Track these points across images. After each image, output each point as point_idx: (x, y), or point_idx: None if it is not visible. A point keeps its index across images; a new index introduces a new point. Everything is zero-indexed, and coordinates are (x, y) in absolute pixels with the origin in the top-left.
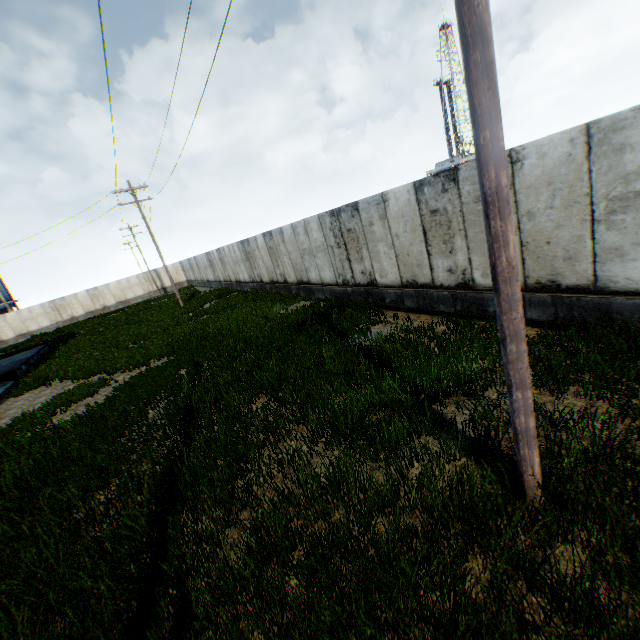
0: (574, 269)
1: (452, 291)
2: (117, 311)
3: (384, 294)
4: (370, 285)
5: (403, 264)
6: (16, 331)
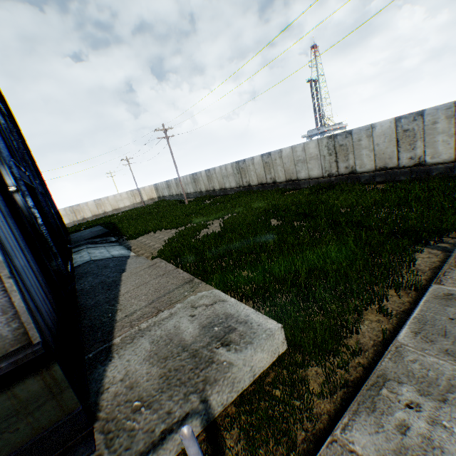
0: None
1: (410, 168)
2: (116, 214)
3: (360, 177)
4: (350, 174)
5: (378, 159)
6: None
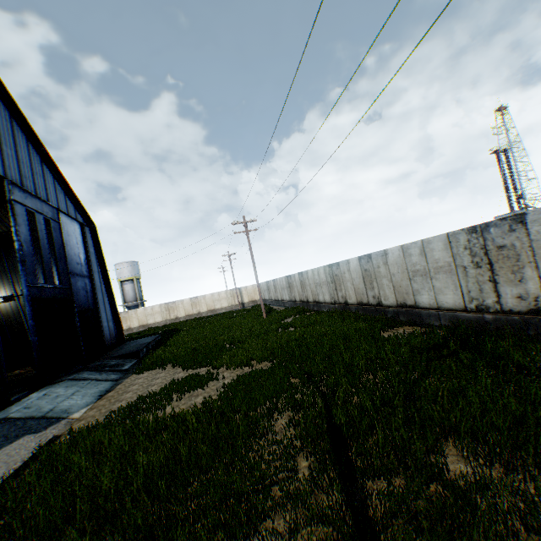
0: None
1: None
2: (207, 317)
3: None
4: (532, 313)
5: None
6: (139, 322)
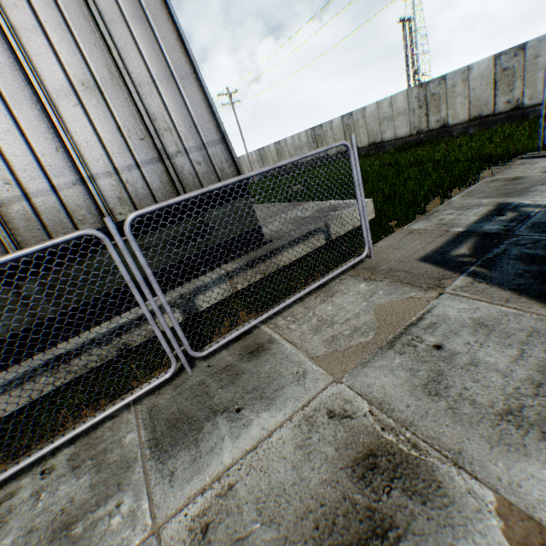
0: None
1: (506, 114)
2: None
3: (452, 131)
4: (441, 128)
5: (473, 107)
6: None
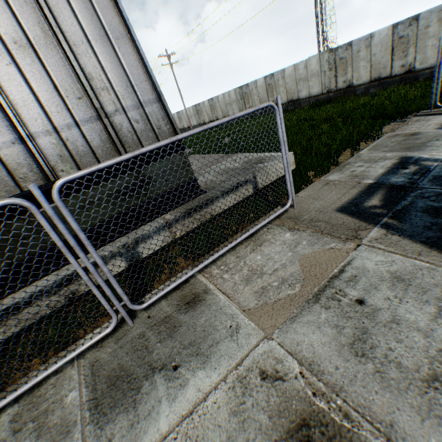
0: None
1: (400, 77)
2: None
3: (356, 90)
4: (347, 88)
5: (373, 70)
6: None
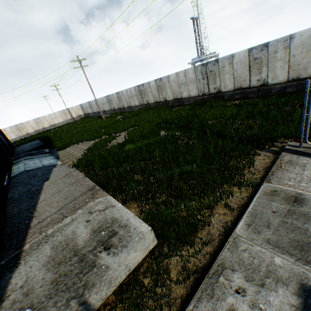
0: (305, 72)
1: (257, 88)
2: (53, 129)
3: (224, 95)
4: (217, 93)
5: (236, 81)
6: None
